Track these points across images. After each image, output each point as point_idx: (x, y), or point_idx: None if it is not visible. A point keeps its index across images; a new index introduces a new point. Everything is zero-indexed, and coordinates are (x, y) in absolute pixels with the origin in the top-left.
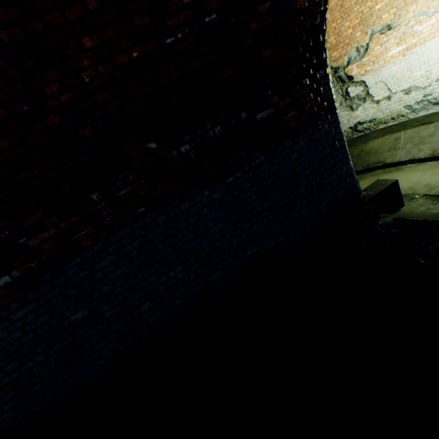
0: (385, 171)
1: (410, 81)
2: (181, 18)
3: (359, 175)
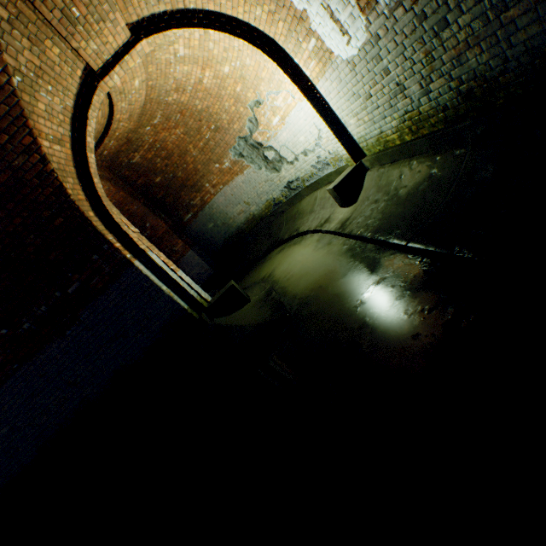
0: (296, 241)
1: (301, 145)
2: None
3: (285, 244)
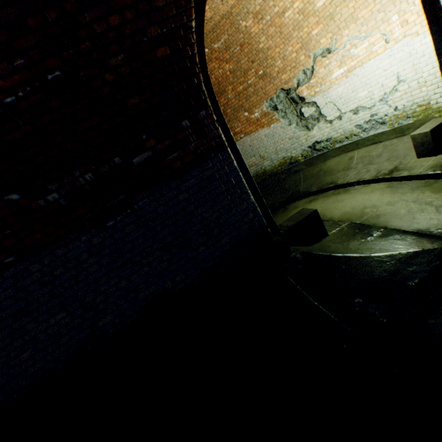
0: (335, 192)
1: (356, 102)
2: (17, 78)
3: (313, 196)
